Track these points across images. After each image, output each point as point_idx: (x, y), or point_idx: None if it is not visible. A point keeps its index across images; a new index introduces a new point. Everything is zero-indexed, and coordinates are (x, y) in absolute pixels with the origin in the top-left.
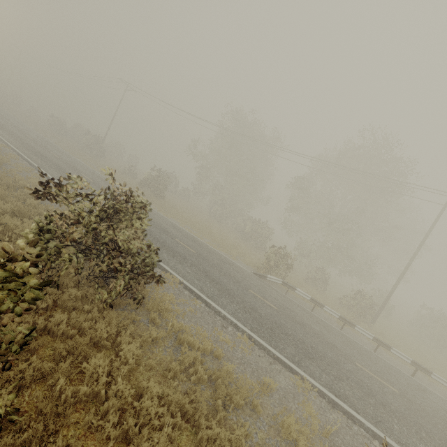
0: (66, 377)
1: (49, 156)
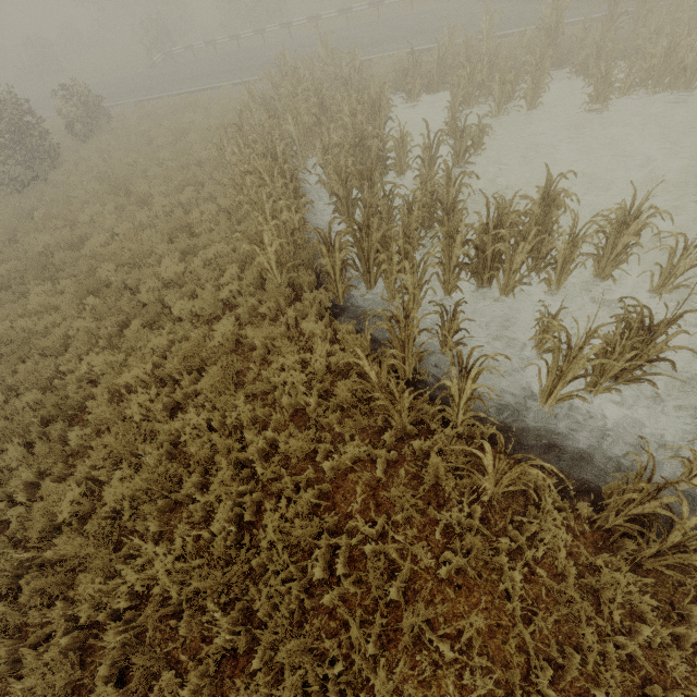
0: None
1: None
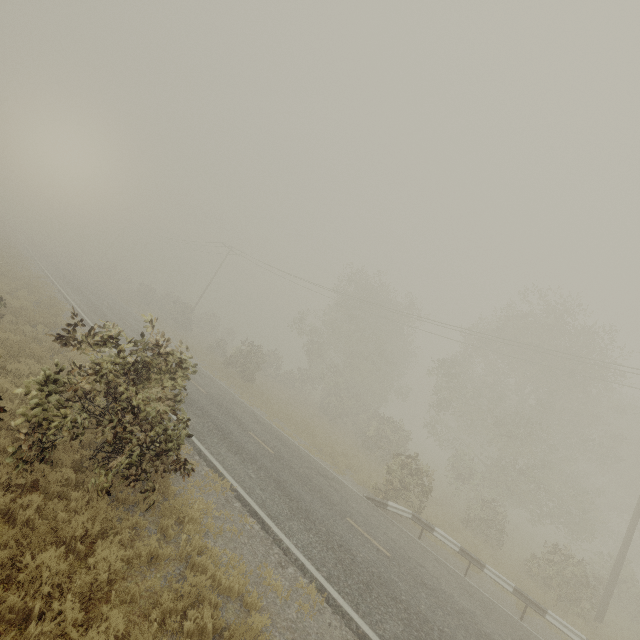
0: (1, 582)
1: (120, 324)
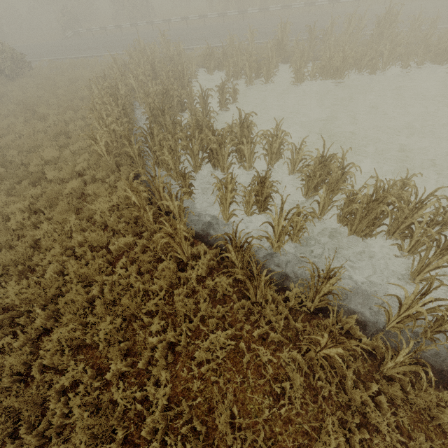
0: None
1: None
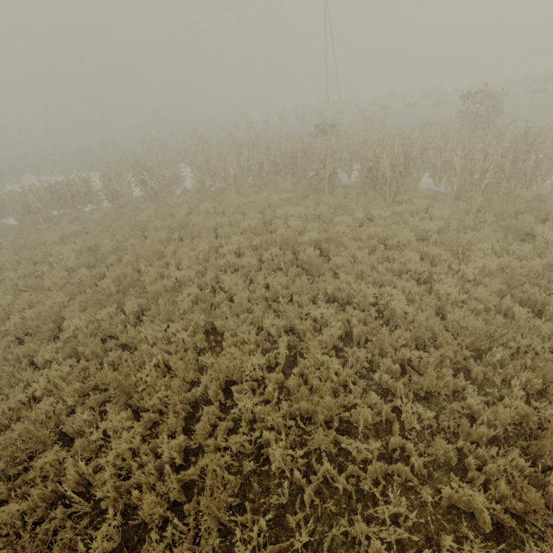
0: None
1: None
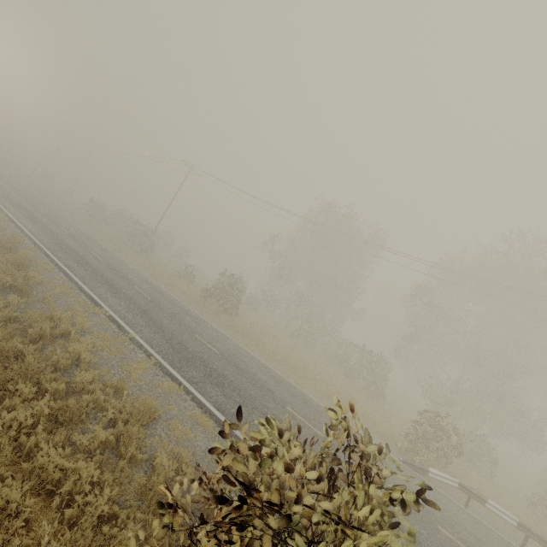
0: None
1: (92, 260)
